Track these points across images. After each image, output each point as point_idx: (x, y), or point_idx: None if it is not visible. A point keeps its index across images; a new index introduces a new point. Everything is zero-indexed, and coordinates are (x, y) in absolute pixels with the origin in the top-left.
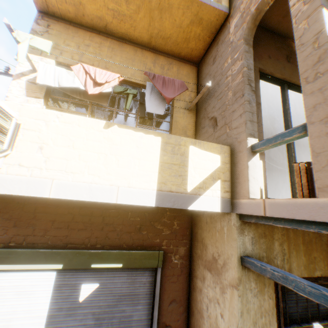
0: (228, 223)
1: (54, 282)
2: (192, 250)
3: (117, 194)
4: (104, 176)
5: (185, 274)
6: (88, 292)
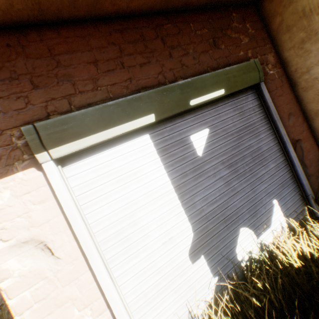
0: None
1: (154, 148)
2: (279, 56)
3: None
4: None
5: (285, 84)
6: (202, 143)
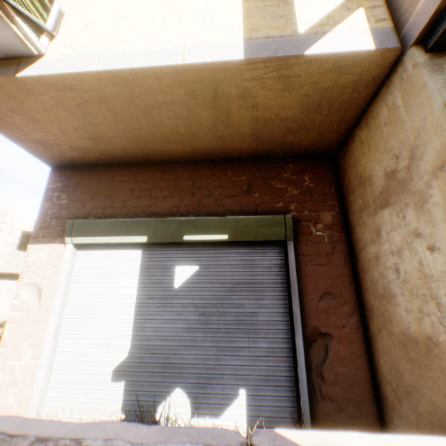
0: (401, 82)
1: (140, 263)
2: (347, 217)
3: (183, 54)
4: (163, 39)
5: (341, 253)
6: (185, 277)
